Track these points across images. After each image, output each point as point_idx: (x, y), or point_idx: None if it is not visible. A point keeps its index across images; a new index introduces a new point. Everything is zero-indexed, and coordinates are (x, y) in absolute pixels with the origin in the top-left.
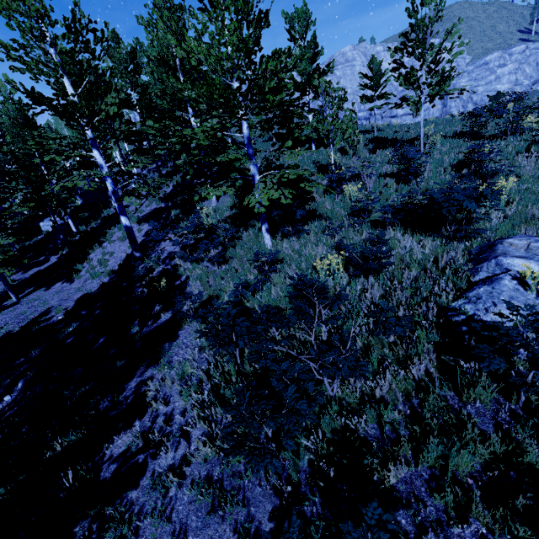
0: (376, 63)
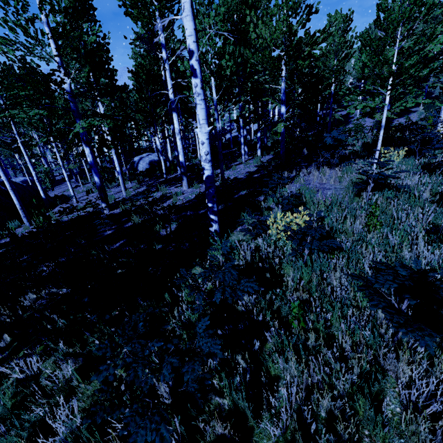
0: None
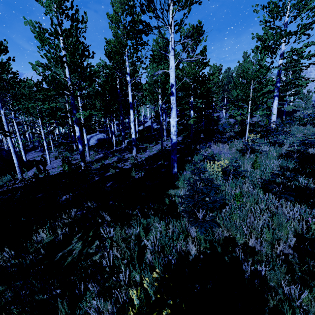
0: None
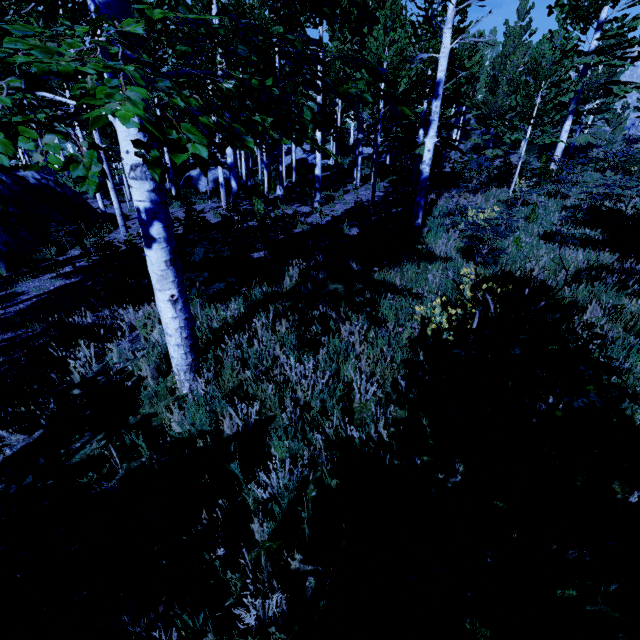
0: None
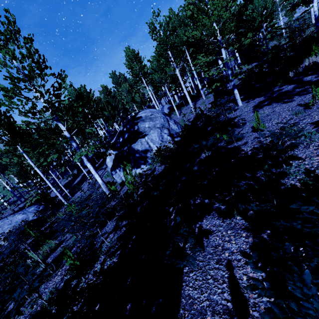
0: None
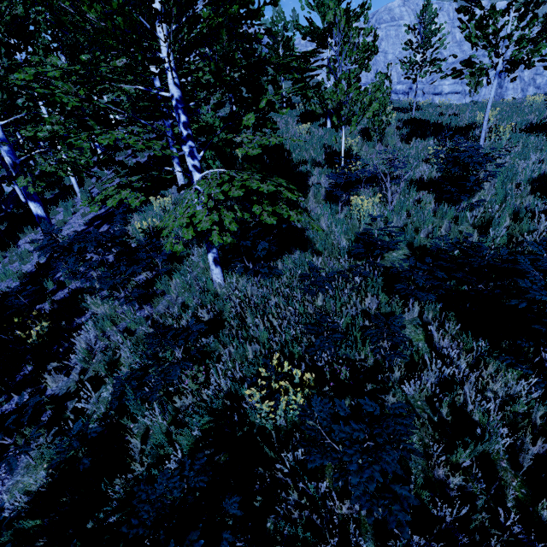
0: (430, 11)
